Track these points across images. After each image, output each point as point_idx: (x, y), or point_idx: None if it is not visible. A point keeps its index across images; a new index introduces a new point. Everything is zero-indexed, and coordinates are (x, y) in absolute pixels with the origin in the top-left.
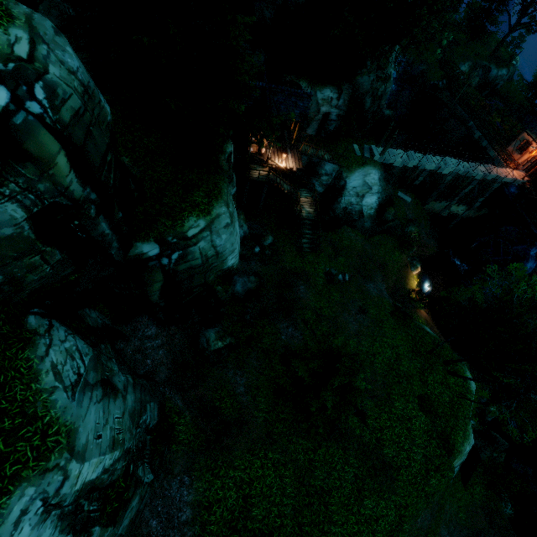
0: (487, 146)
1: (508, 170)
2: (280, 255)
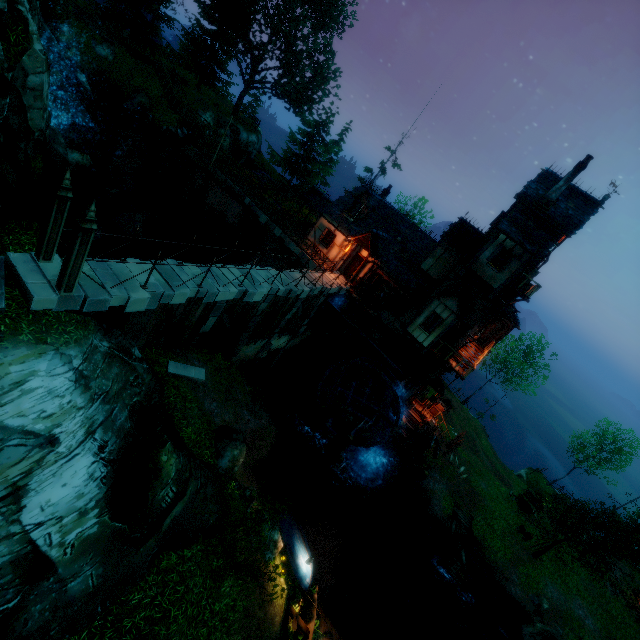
0: (282, 236)
1: (327, 275)
2: None
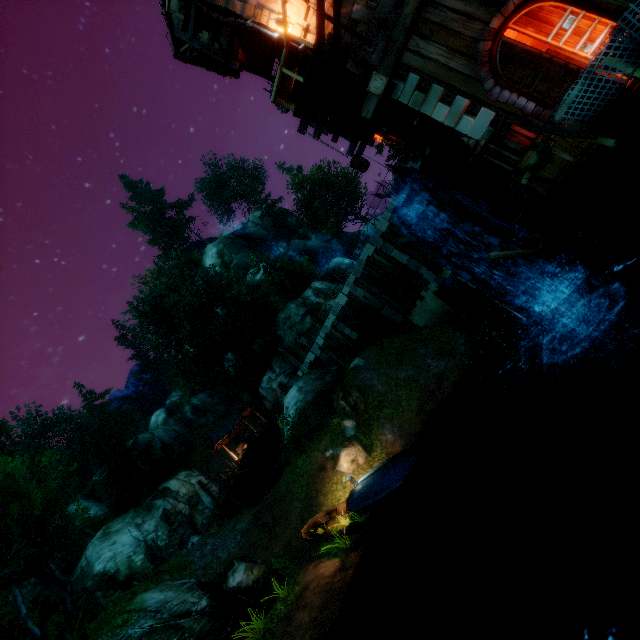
0: None
1: None
2: None
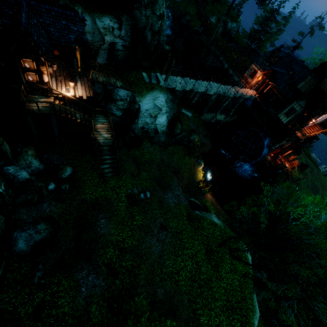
0: (232, 73)
1: (246, 90)
2: (79, 187)
